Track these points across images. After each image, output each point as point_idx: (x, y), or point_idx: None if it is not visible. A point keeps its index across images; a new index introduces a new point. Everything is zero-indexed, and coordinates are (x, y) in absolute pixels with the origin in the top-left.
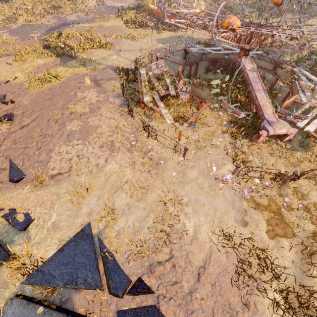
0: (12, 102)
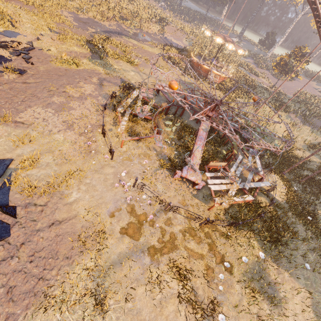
0: (32, 64)
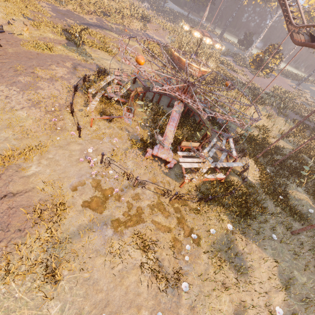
0: None
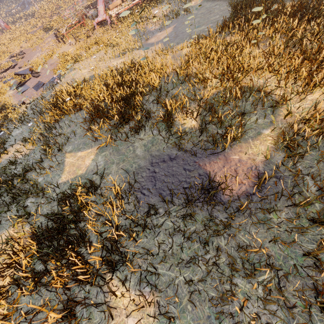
0: (25, 53)
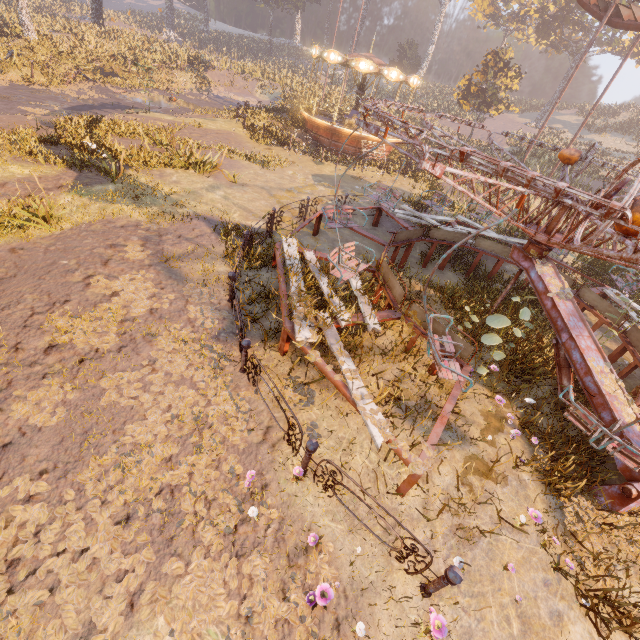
0: None
